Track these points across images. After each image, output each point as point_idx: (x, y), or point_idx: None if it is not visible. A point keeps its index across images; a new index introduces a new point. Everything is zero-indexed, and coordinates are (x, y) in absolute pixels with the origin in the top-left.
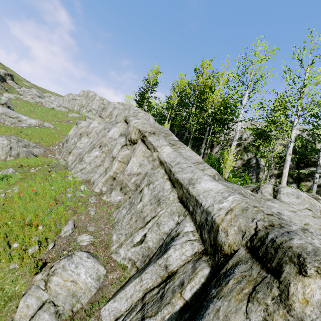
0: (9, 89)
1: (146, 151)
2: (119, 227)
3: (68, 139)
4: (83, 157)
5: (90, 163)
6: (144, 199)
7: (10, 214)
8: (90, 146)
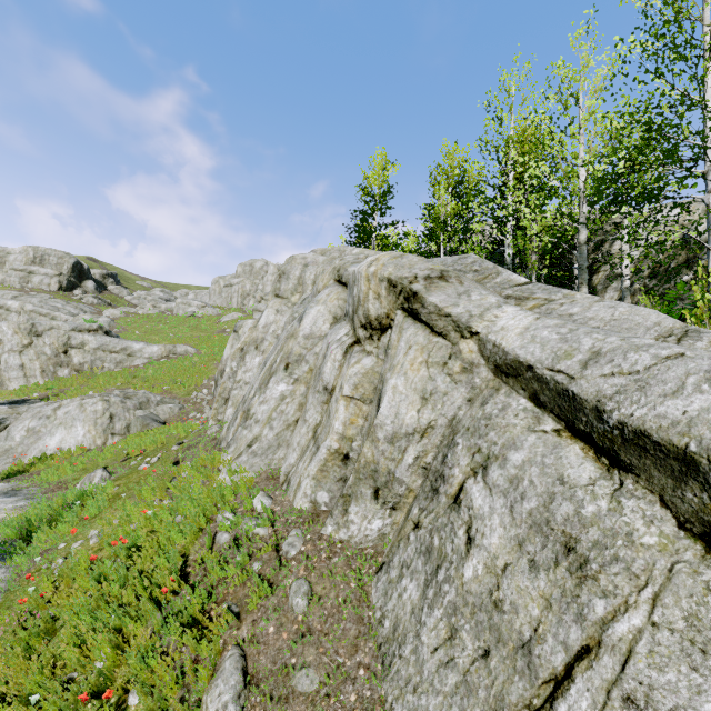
0: (113, 300)
1: (431, 343)
2: (411, 672)
3: (224, 369)
4: (248, 406)
5: (270, 421)
6: (484, 539)
7: (49, 649)
8: (263, 372)
